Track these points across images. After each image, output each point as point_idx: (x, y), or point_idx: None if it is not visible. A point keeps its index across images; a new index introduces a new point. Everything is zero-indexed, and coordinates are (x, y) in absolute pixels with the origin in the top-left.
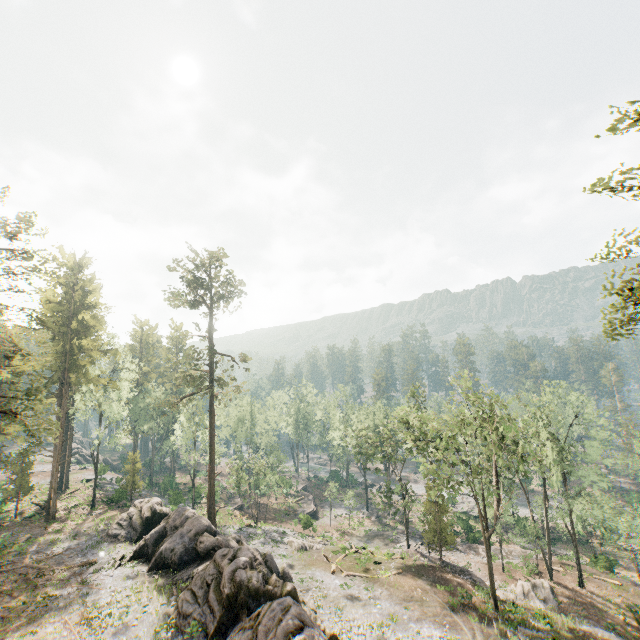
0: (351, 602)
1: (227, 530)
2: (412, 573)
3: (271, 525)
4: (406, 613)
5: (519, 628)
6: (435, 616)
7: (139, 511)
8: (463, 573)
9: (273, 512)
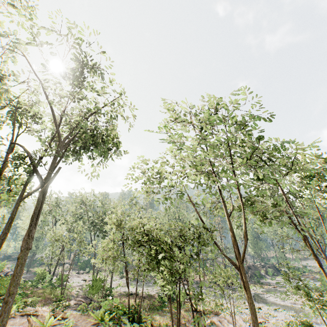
0: None
1: None
2: None
3: None
4: None
5: None
6: None
7: None
8: None
9: None
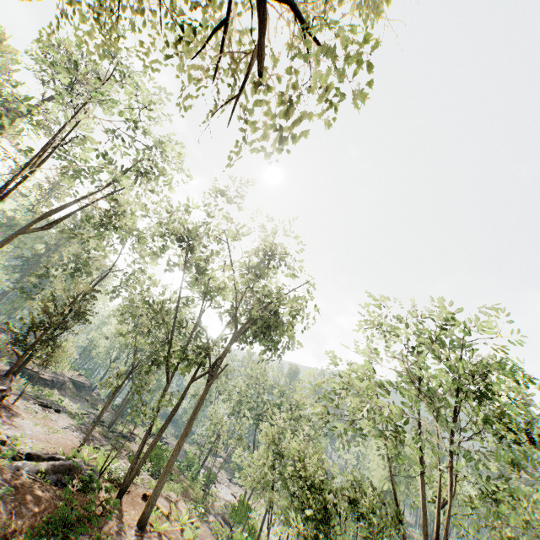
0: None
1: None
2: None
3: None
4: None
5: None
6: None
7: None
8: None
9: None
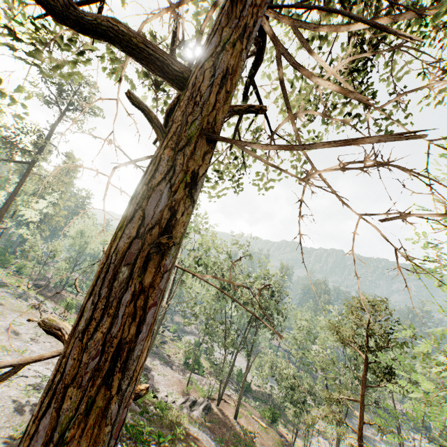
0: (6, 332)
1: None
2: None
3: (43, 298)
4: None
5: None
6: None
7: None
8: (145, 369)
9: (63, 300)
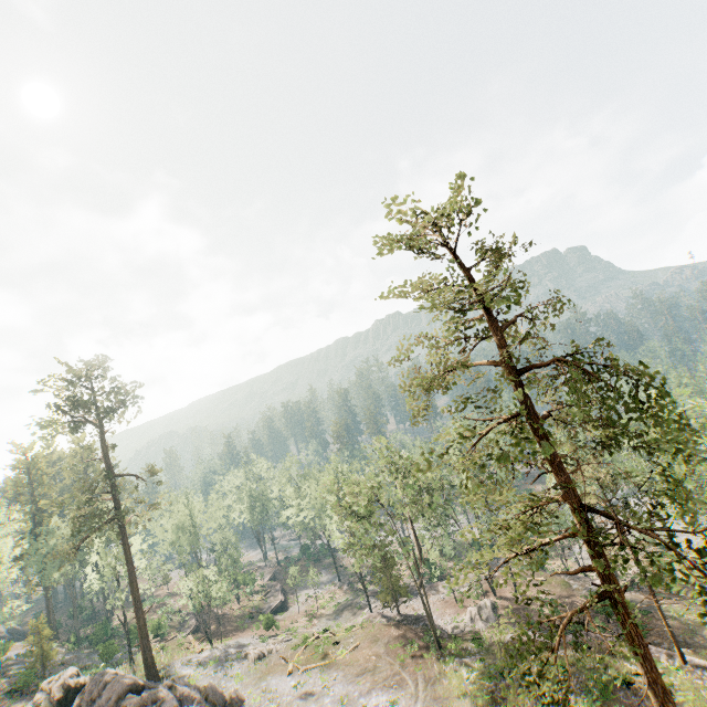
0: (304, 700)
1: (174, 668)
2: (369, 641)
3: (230, 639)
4: (357, 689)
5: (456, 661)
6: (384, 680)
7: (49, 694)
8: (418, 621)
9: (235, 620)
